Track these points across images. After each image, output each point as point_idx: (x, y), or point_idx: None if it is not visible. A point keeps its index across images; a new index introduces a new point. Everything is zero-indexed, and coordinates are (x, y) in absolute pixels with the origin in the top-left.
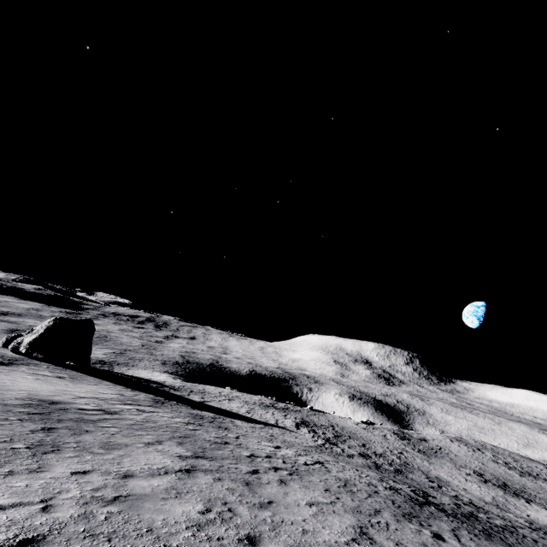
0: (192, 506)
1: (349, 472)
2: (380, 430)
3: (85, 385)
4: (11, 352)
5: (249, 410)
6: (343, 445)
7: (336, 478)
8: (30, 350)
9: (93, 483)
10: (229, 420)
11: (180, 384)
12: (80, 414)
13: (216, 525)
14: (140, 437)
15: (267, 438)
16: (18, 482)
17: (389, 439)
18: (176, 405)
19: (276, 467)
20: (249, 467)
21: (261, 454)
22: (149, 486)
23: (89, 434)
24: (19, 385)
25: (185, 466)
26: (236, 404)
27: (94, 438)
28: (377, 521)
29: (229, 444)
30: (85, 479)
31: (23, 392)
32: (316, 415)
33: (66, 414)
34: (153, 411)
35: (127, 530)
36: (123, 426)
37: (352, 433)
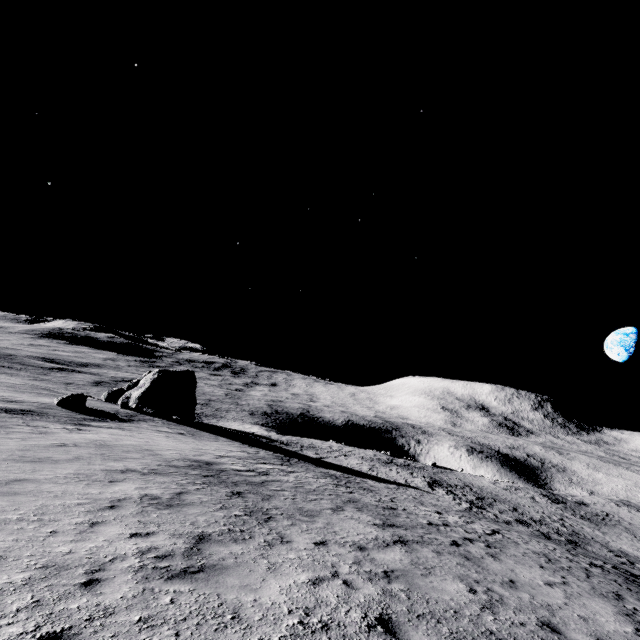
0: (455, 584)
1: (534, 543)
2: (525, 491)
3: (208, 442)
4: (117, 407)
5: (371, 468)
6: (492, 510)
7: (531, 551)
8: (140, 405)
9: (345, 556)
10: (359, 479)
11: (286, 438)
12: (242, 476)
13: (499, 607)
14: (318, 502)
15: (415, 501)
16: (287, 554)
17: (539, 502)
18: (300, 463)
19: (467, 538)
20: (446, 538)
21: (436, 521)
22: (394, 560)
23: (274, 499)
24: (160, 444)
25: (393, 536)
26: (354, 461)
27: (283, 503)
28: (632, 608)
29: (397, 510)
30: (333, 551)
31: (173, 452)
32: (444, 473)
33: (231, 477)
34: (292, 471)
35: (438, 611)
36: (289, 489)
37: (494, 495)
